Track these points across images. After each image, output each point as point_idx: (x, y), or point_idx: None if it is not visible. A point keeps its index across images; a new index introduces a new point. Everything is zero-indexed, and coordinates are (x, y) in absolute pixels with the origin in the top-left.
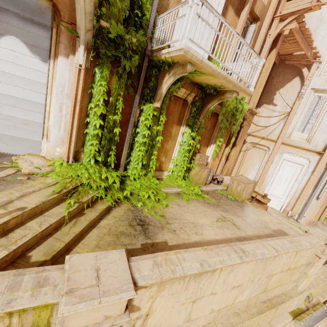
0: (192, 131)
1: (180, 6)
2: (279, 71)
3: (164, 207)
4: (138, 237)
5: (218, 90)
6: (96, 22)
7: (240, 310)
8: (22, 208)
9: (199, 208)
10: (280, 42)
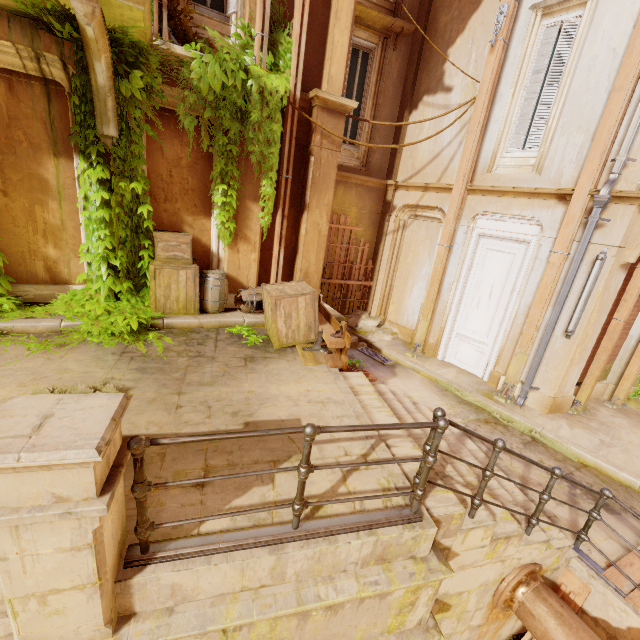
0: (92, 166)
1: None
2: None
3: None
4: None
5: None
6: None
7: None
8: None
9: (58, 363)
10: None
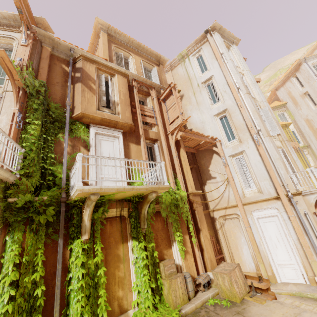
0: (139, 242)
1: (76, 163)
2: (200, 156)
3: None
4: None
5: (143, 195)
6: (3, 202)
7: None
8: None
9: None
10: (181, 143)
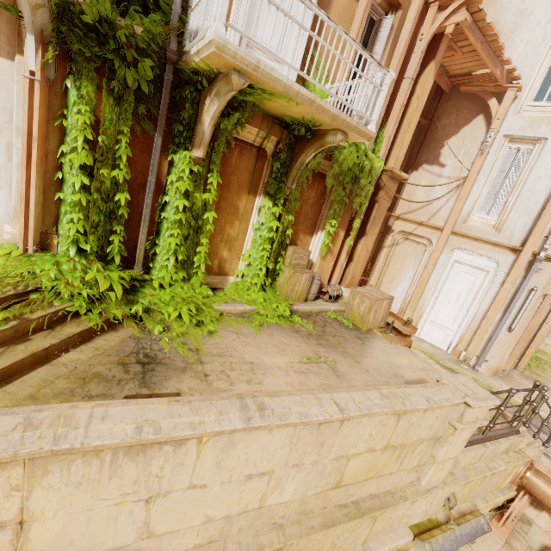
0: (275, 205)
1: None
2: (451, 105)
3: (207, 336)
4: (125, 384)
5: (316, 129)
6: None
7: (287, 519)
8: None
9: (277, 339)
10: (442, 49)
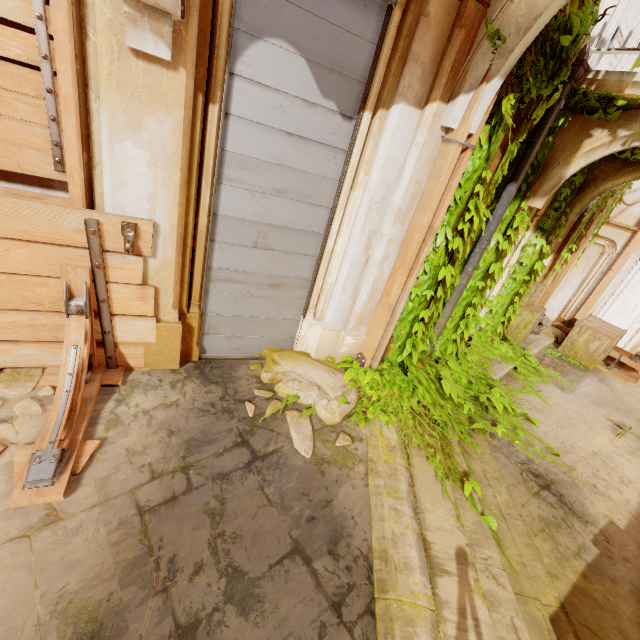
0: (546, 242)
1: None
2: None
3: (527, 423)
4: (573, 526)
5: None
6: None
7: None
8: (461, 556)
9: (566, 407)
10: None
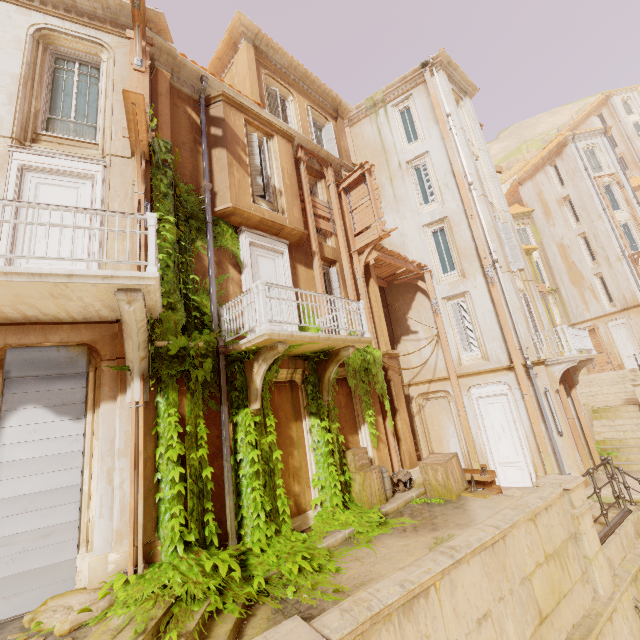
0: (321, 420)
1: (245, 294)
2: (394, 293)
3: (335, 575)
4: None
5: (329, 351)
6: (150, 346)
7: None
8: None
9: (394, 545)
10: (372, 270)
